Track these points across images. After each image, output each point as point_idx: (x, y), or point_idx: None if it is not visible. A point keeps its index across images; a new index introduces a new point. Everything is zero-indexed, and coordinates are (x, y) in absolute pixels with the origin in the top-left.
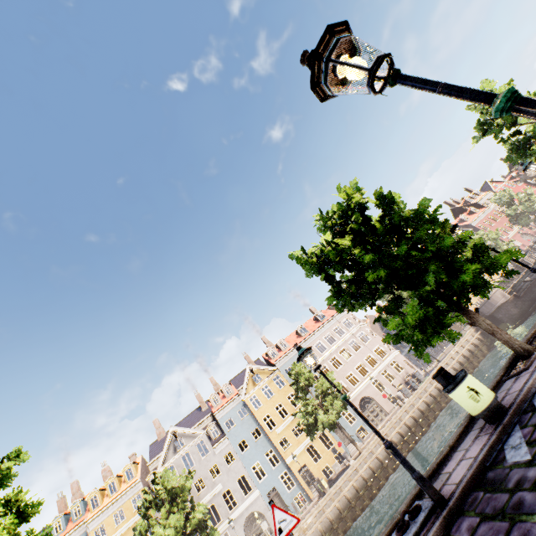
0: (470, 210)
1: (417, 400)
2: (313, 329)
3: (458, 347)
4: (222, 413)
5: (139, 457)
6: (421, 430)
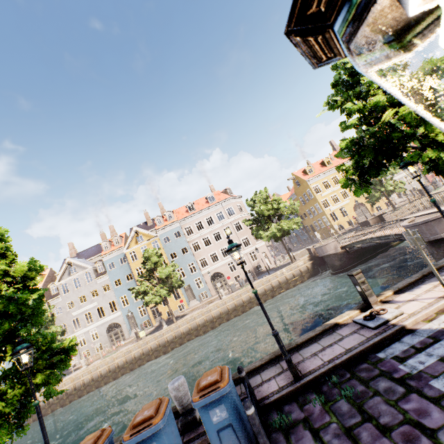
0: None
1: (230, 301)
2: (200, 209)
3: (286, 269)
4: (107, 257)
5: (48, 269)
6: (222, 321)
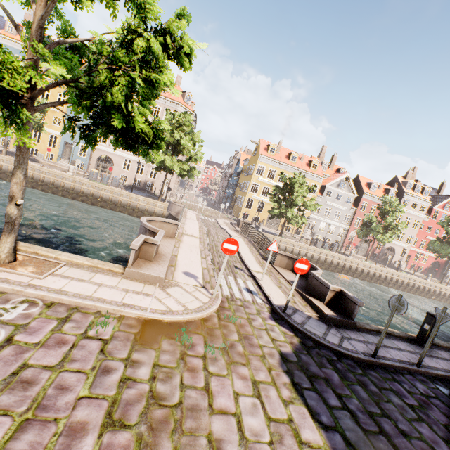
0: (390, 189)
1: (70, 180)
2: None
3: (143, 199)
4: (3, 41)
5: None
6: (48, 189)
